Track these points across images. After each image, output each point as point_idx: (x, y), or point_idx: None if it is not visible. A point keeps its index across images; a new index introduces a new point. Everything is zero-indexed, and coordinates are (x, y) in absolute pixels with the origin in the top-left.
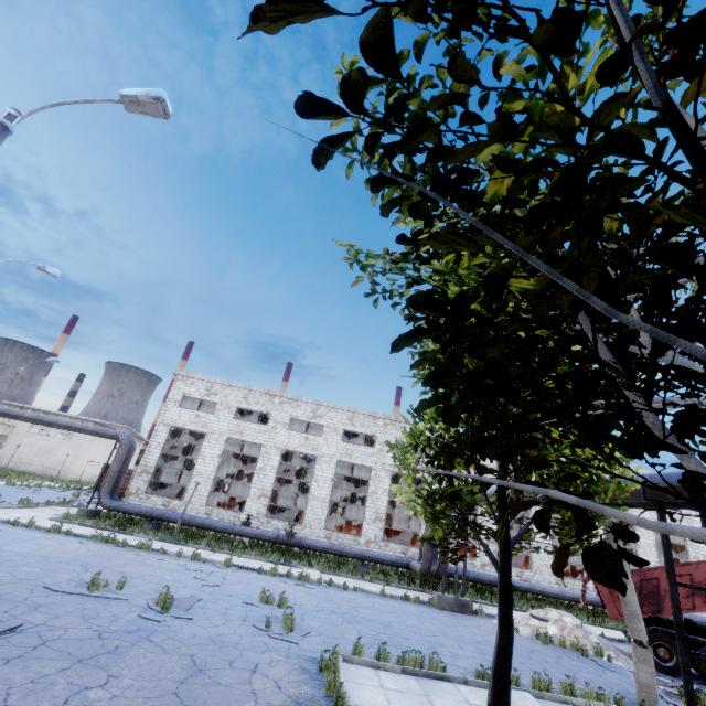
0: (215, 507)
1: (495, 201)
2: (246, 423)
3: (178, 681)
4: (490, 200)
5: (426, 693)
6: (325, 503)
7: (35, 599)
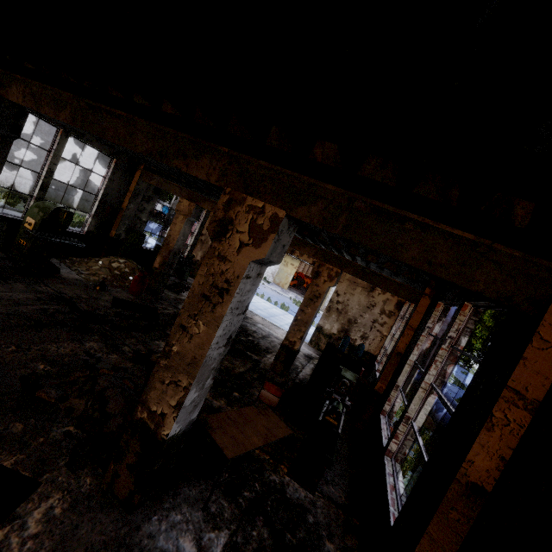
0: None
1: None
2: None
3: None
4: None
5: None
6: None
7: None
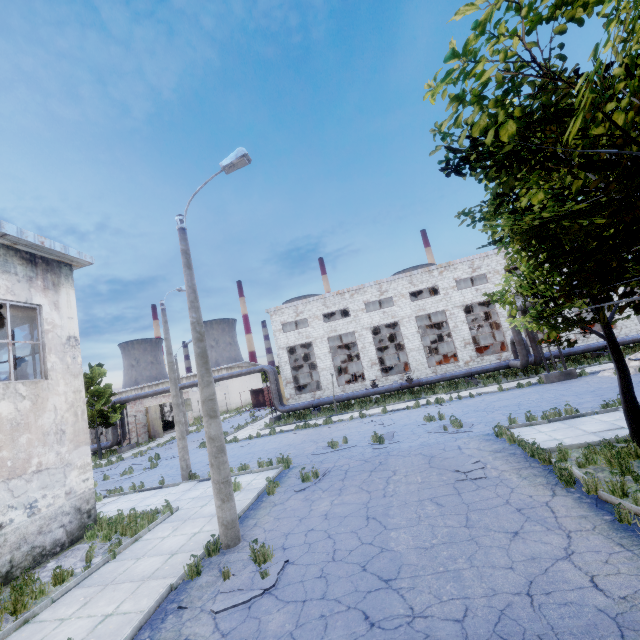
0: (345, 385)
1: (577, 190)
2: (334, 322)
3: (426, 463)
4: (574, 192)
5: (571, 426)
6: (421, 350)
7: (315, 460)
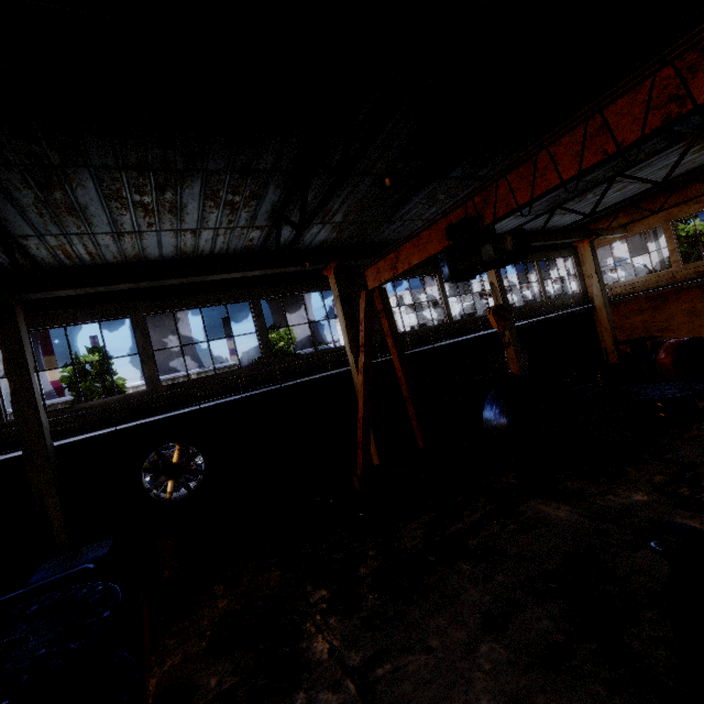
0: None
1: None
2: (439, 309)
3: None
4: None
5: None
6: None
7: None
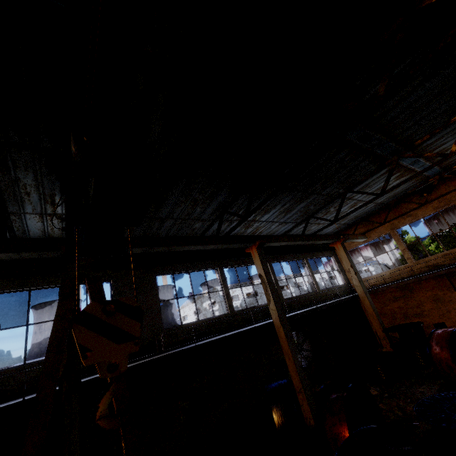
0: None
1: None
2: (252, 298)
3: None
4: None
5: None
6: None
7: None
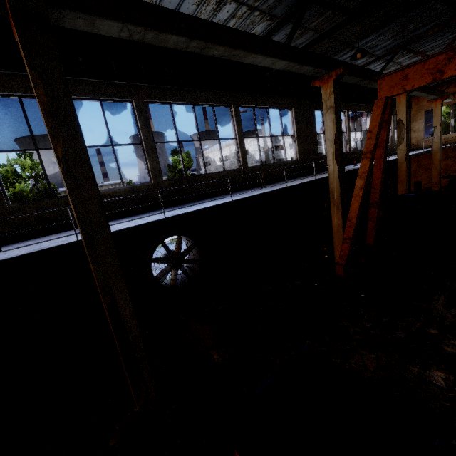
0: None
1: None
2: (279, 151)
3: None
4: None
5: None
6: None
7: None
